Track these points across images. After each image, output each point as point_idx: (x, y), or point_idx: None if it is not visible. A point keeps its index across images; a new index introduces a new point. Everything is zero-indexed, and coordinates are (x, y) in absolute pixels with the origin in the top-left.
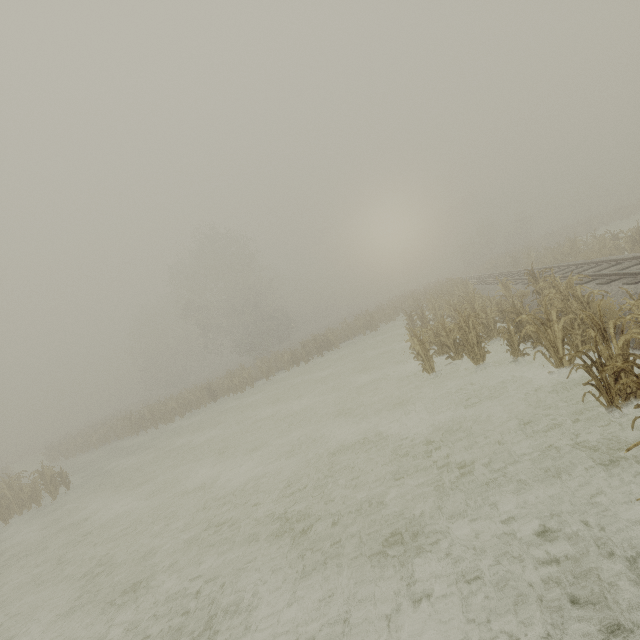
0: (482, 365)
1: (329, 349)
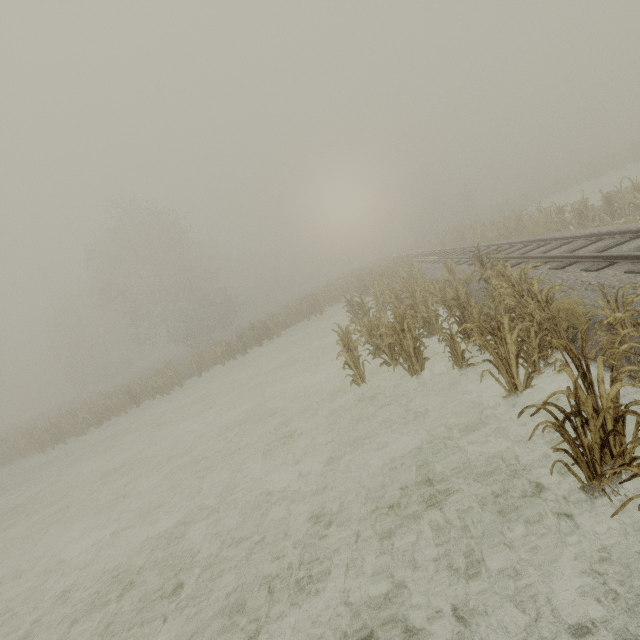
0: (420, 376)
1: (270, 338)
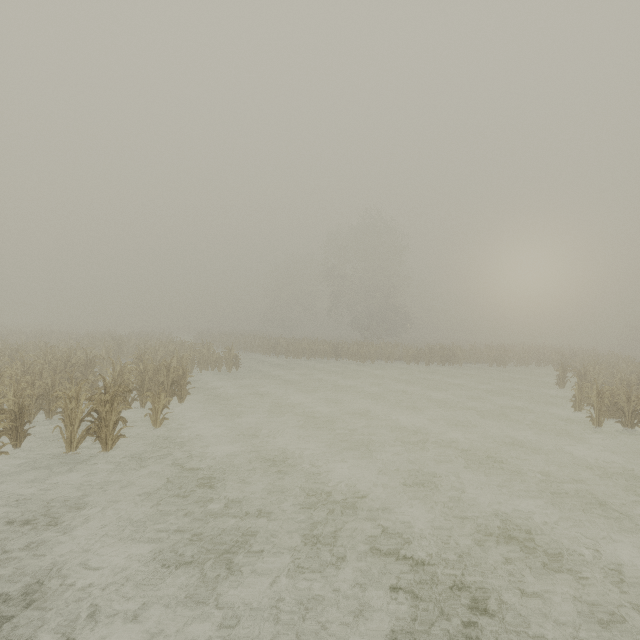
0: None
1: (450, 363)
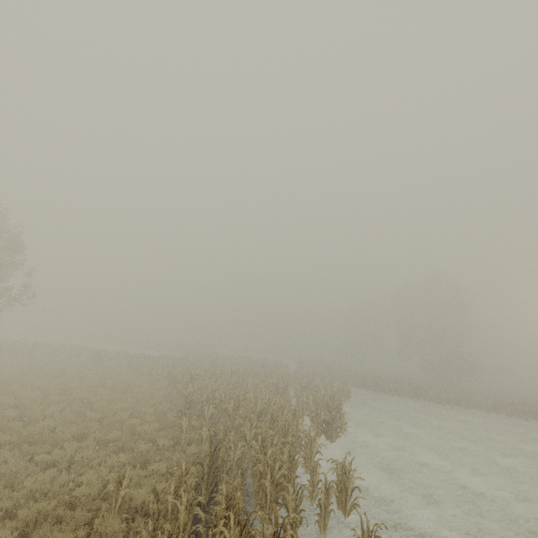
0: None
1: (534, 418)
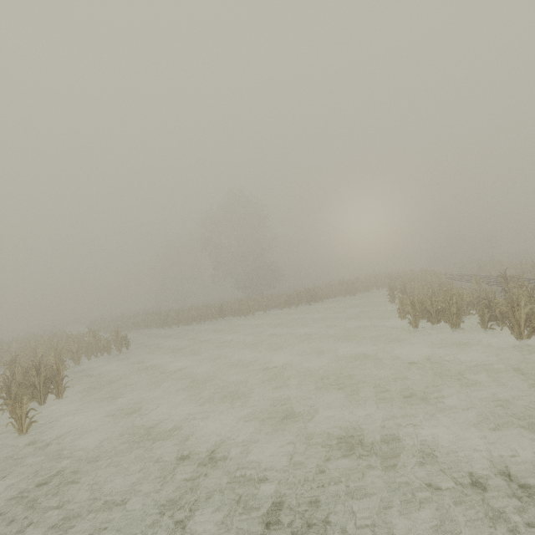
0: (456, 330)
1: (315, 301)
